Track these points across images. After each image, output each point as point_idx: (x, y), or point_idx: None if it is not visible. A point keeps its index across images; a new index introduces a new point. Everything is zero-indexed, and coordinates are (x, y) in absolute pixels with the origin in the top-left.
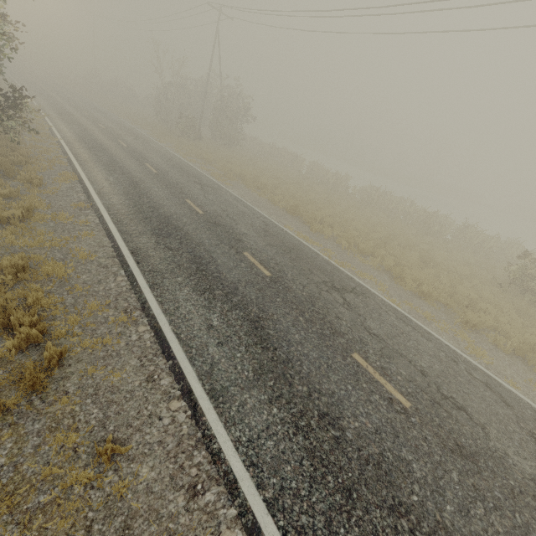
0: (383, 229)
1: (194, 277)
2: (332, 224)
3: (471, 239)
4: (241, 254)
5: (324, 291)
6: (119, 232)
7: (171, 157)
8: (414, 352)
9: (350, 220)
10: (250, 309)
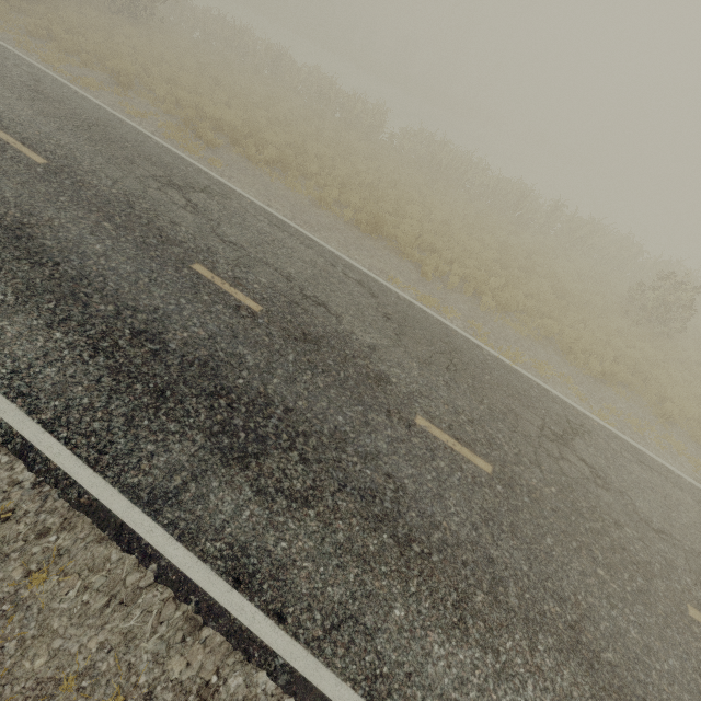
0: (493, 239)
1: (415, 581)
2: (430, 243)
3: (572, 231)
4: (416, 427)
5: (560, 458)
6: (137, 505)
7: (31, 80)
8: (699, 535)
9: (446, 227)
10: (548, 611)
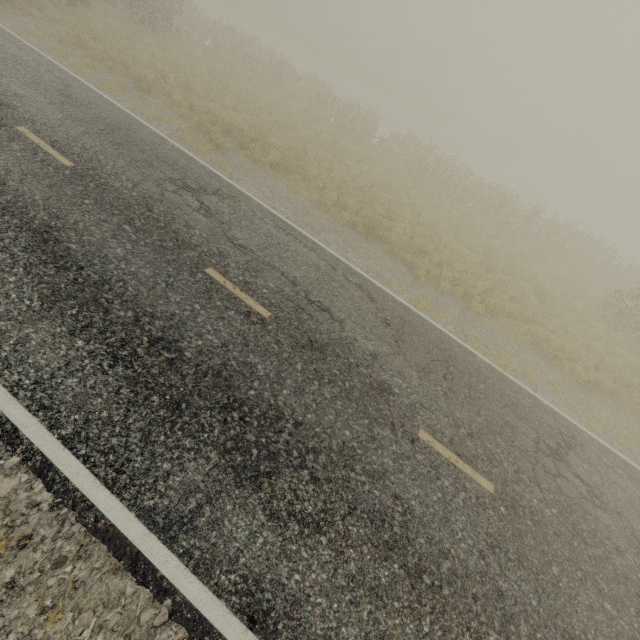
0: (478, 243)
1: (427, 618)
2: (421, 246)
3: (550, 236)
4: (419, 442)
5: (557, 475)
6: (153, 531)
7: (62, 85)
8: None
9: (435, 230)
10: None
